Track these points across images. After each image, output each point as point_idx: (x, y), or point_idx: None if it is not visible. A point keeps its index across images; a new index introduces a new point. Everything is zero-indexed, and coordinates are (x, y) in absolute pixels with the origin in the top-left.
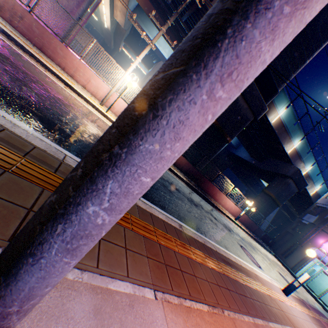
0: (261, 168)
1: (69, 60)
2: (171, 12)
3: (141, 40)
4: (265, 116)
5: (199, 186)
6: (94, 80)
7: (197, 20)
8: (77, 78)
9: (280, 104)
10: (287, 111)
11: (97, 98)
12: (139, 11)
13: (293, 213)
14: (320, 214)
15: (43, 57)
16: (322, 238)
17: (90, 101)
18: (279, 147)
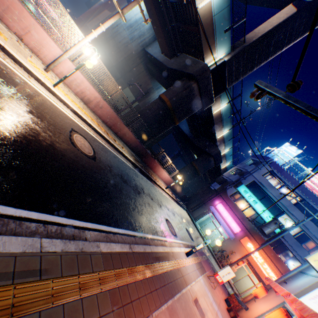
0: (195, 144)
1: None
2: None
3: None
4: (210, 106)
5: (143, 160)
6: (36, 32)
7: None
8: (8, 21)
9: (224, 99)
10: (227, 106)
11: (40, 57)
12: None
13: (207, 176)
14: (222, 184)
15: None
16: (218, 200)
17: (34, 72)
18: (213, 132)
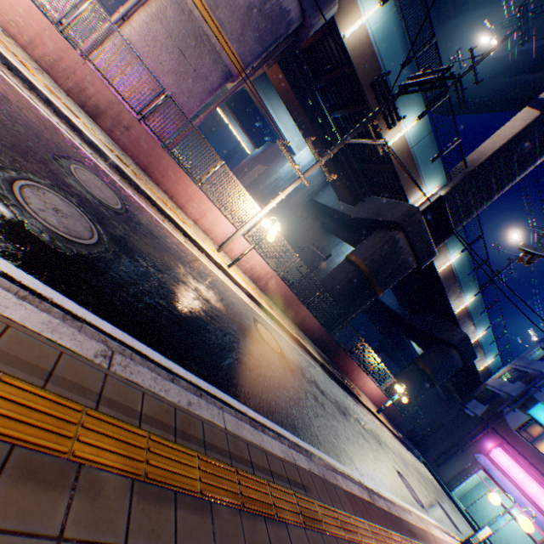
0: (414, 326)
1: (182, 186)
2: (317, 103)
3: (251, 106)
4: (430, 261)
5: (332, 360)
6: (211, 214)
7: (354, 123)
8: (188, 209)
9: (452, 247)
10: (461, 257)
11: (211, 237)
12: (263, 79)
13: (450, 389)
14: (491, 403)
15: (151, 186)
16: (492, 440)
17: (213, 255)
18: (443, 301)
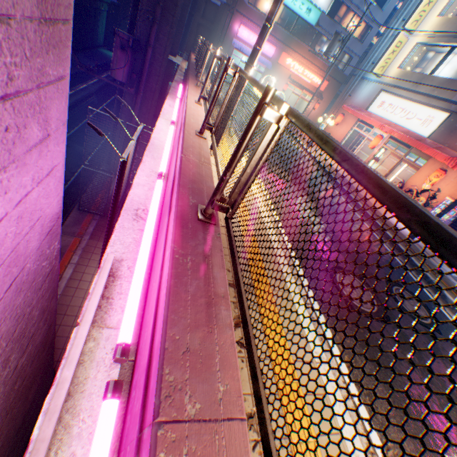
0: None
1: None
2: None
3: None
4: None
5: None
6: None
7: None
8: None
9: None
10: None
11: None
12: None
13: None
14: None
15: None
16: (237, 23)
17: None
18: None
